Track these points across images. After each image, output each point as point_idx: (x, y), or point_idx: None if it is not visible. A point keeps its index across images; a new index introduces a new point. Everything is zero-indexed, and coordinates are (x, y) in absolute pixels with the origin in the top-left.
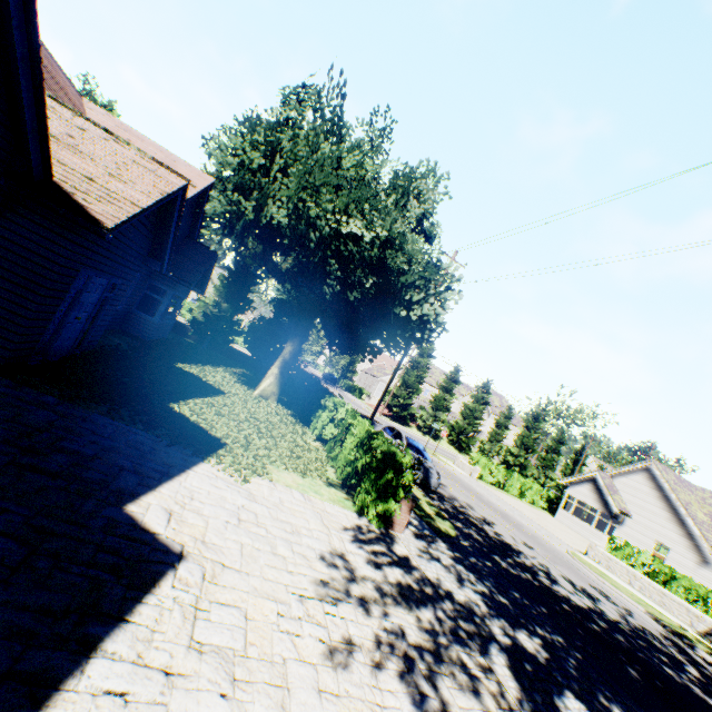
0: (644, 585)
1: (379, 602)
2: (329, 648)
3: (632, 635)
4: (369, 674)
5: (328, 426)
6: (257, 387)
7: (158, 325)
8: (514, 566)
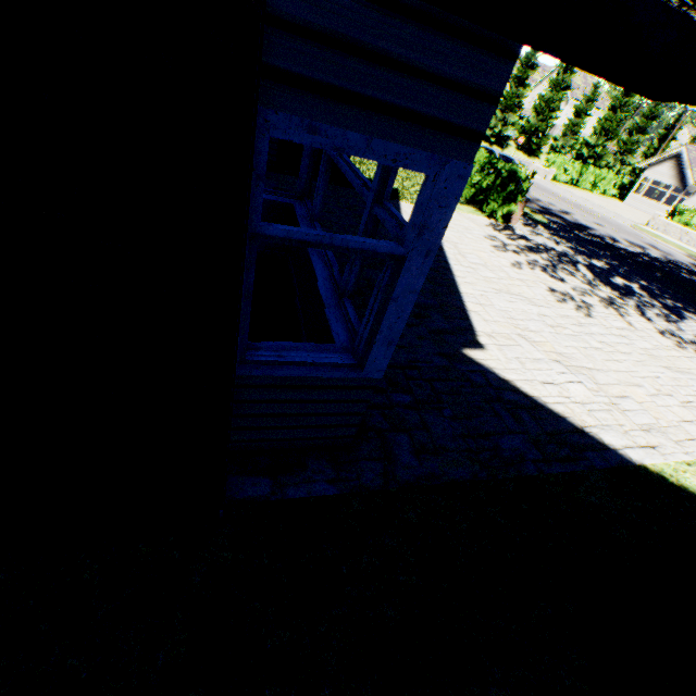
0: (691, 239)
1: (521, 252)
2: (511, 264)
3: (665, 263)
4: (530, 271)
5: None
6: None
7: None
8: (588, 236)
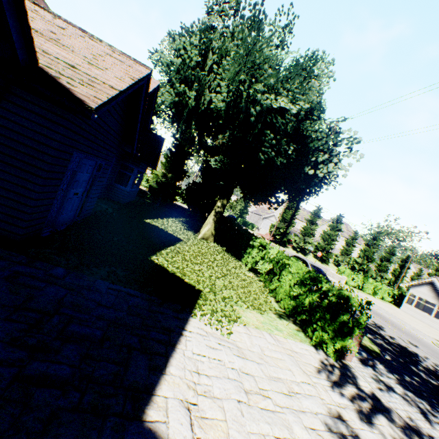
0: None
1: None
2: None
3: None
4: None
5: (260, 262)
6: (199, 232)
7: (129, 192)
8: (429, 375)
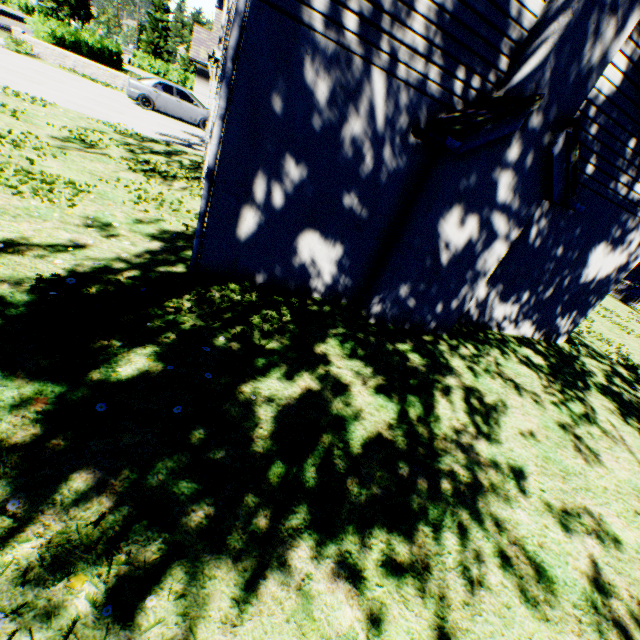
0: None
1: None
2: None
3: None
4: None
5: None
6: None
7: None
8: None
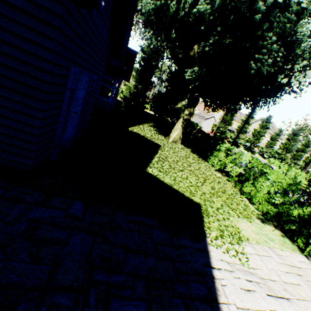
0: None
1: None
2: None
3: None
4: None
5: (229, 165)
6: (169, 136)
7: (111, 103)
8: None
